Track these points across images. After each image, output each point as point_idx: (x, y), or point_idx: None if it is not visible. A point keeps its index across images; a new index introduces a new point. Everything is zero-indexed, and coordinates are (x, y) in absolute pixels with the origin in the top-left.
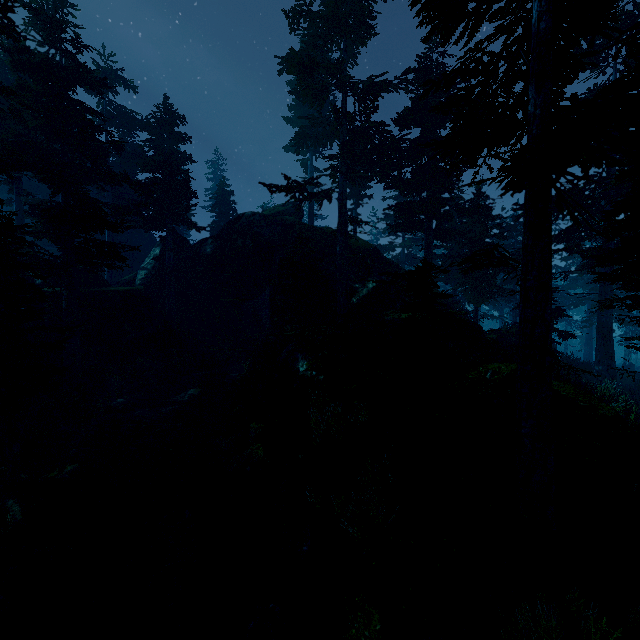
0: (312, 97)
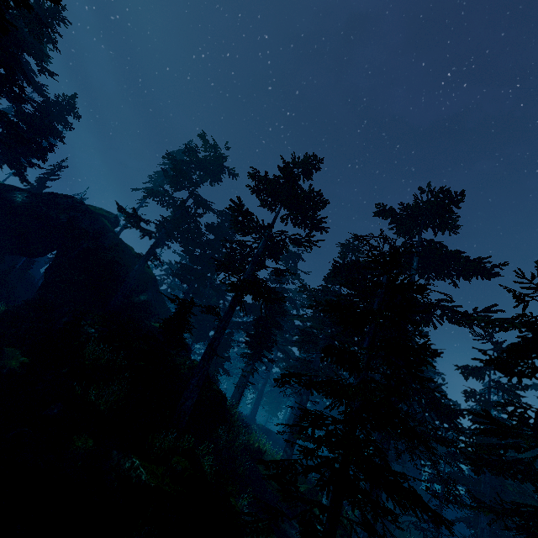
0: (174, 185)
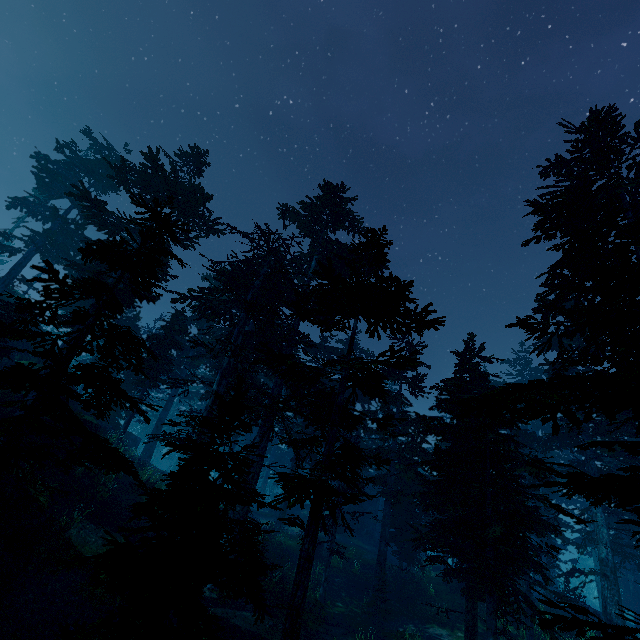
0: (46, 190)
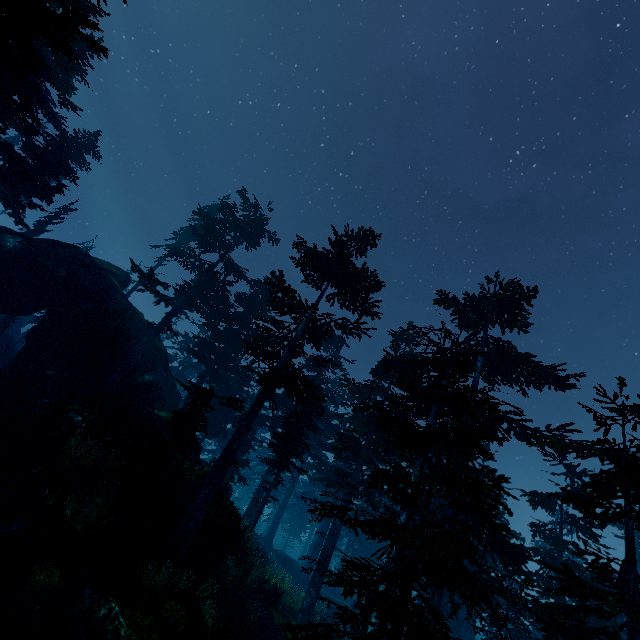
0: (203, 245)
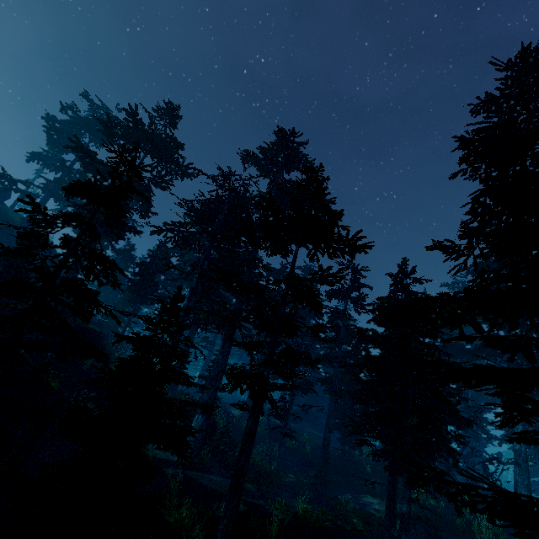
0: (55, 145)
